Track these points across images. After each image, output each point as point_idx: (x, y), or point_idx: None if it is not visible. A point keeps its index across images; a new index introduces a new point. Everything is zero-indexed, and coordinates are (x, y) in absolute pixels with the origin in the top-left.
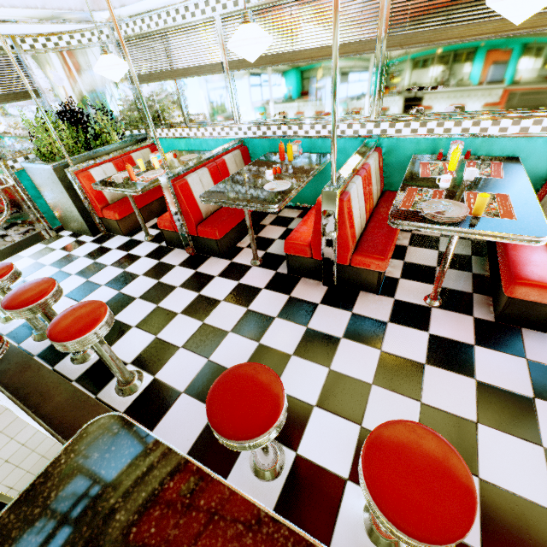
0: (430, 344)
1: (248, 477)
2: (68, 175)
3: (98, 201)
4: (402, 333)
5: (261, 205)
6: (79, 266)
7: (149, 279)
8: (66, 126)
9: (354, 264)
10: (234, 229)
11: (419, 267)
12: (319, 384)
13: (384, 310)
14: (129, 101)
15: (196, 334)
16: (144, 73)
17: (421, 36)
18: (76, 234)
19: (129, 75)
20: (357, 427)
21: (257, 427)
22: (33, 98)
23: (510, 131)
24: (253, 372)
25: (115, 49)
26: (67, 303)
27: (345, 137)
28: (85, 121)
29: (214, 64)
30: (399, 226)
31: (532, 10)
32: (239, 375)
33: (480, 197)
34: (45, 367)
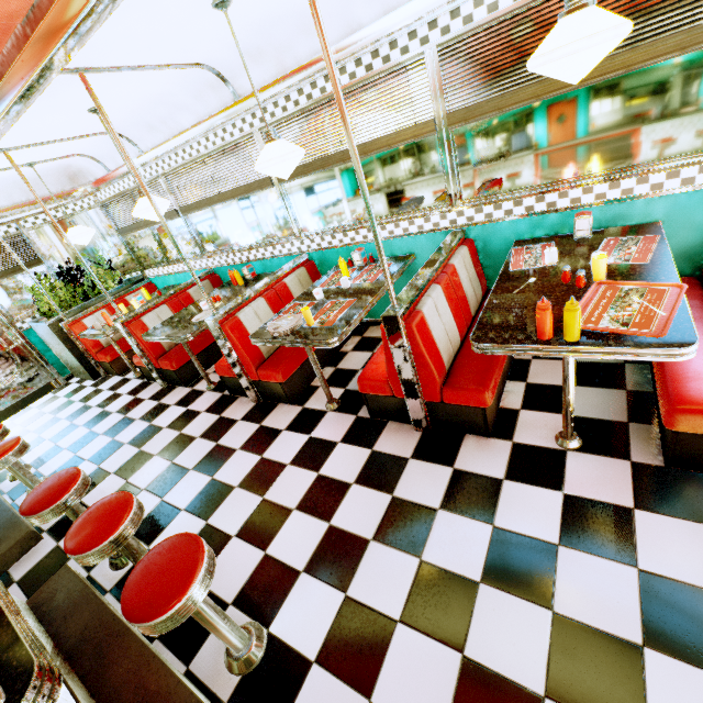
0: (303, 446)
1: (106, 569)
2: (63, 328)
3: (93, 347)
4: (288, 439)
5: (176, 337)
6: (71, 410)
7: (118, 416)
8: (62, 285)
9: (261, 379)
10: (198, 357)
11: (344, 373)
12: (197, 491)
13: (287, 419)
14: (124, 249)
15: (129, 460)
16: (127, 226)
17: (297, 170)
18: (82, 380)
19: (117, 228)
20: (203, 523)
21: (41, 506)
22: (25, 271)
23: (397, 233)
24: (65, 473)
25: (102, 211)
26: (47, 446)
27: (284, 256)
28: (84, 275)
29: (171, 211)
30: (255, 343)
31: (281, 173)
32: (56, 476)
33: (301, 311)
34: (1, 500)
